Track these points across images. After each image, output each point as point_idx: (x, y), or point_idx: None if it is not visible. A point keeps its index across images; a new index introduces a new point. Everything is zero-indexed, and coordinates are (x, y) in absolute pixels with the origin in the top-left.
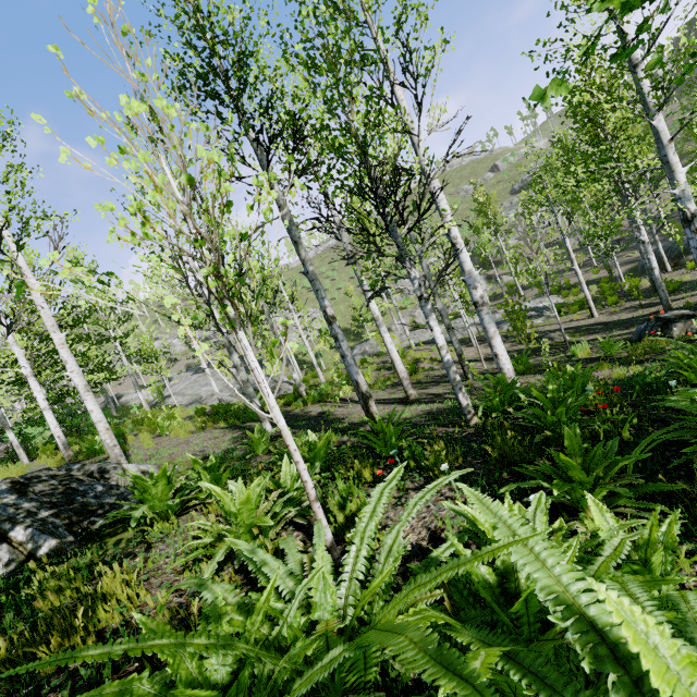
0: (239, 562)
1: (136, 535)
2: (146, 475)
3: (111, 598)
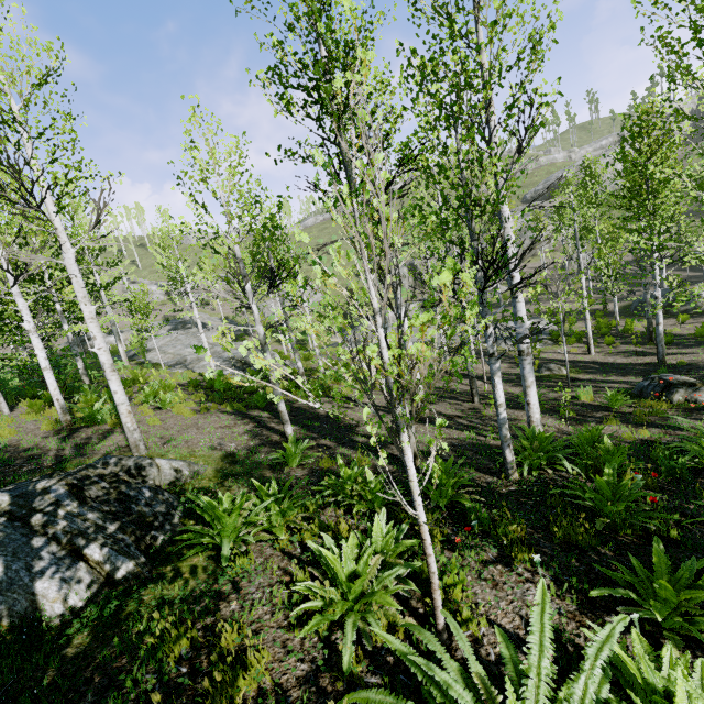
0: (369, 643)
1: (210, 563)
2: (179, 474)
3: (231, 654)
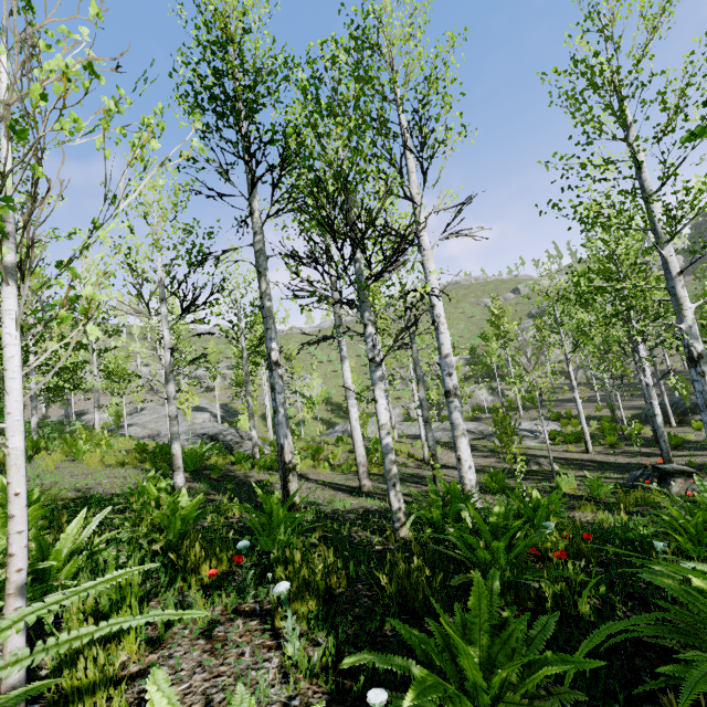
0: None
1: None
2: None
3: None
